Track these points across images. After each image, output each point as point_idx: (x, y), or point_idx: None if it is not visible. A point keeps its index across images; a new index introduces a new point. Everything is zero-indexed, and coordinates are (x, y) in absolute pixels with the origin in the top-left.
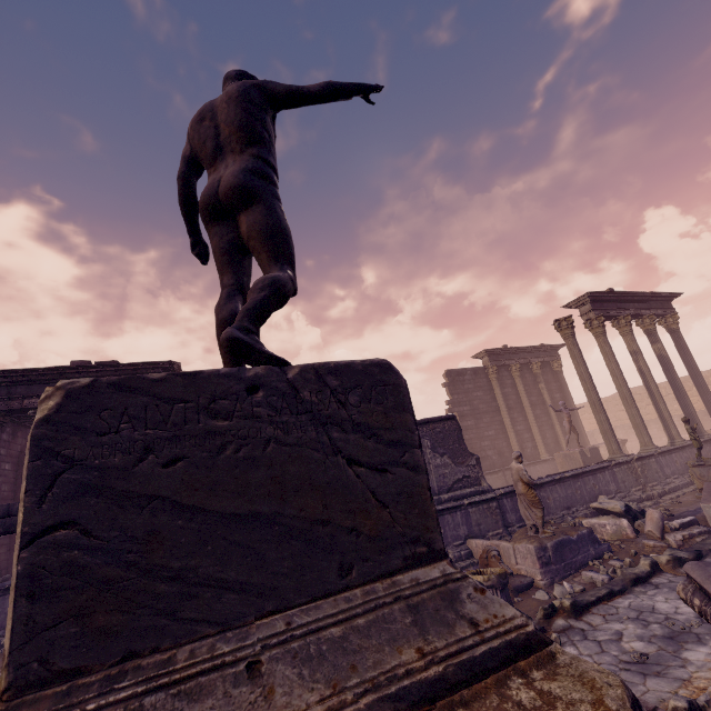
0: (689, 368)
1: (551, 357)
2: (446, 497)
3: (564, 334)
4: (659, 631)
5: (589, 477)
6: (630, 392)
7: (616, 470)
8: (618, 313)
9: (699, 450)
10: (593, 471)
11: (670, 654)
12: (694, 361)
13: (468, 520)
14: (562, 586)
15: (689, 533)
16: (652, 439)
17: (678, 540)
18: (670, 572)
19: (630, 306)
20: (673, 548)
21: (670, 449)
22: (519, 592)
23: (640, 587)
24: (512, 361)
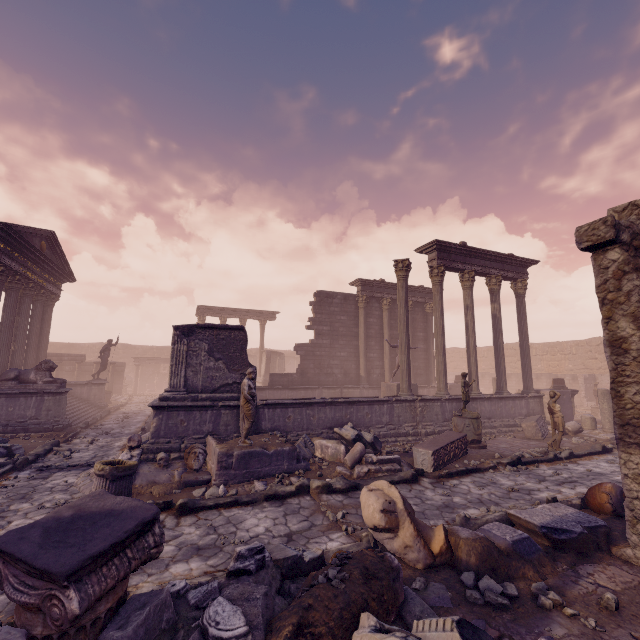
0: (520, 332)
1: (426, 299)
2: (204, 396)
3: (398, 276)
4: (205, 541)
5: (365, 406)
6: (443, 341)
7: (396, 405)
8: (463, 267)
9: (464, 403)
10: (371, 402)
11: (168, 563)
12: (526, 327)
13: (217, 419)
14: (219, 488)
15: (376, 468)
16: (510, 390)
17: (362, 472)
18: (313, 496)
19: (480, 262)
20: (343, 477)
21: (459, 398)
22: (188, 486)
23: (270, 502)
24: (385, 295)
